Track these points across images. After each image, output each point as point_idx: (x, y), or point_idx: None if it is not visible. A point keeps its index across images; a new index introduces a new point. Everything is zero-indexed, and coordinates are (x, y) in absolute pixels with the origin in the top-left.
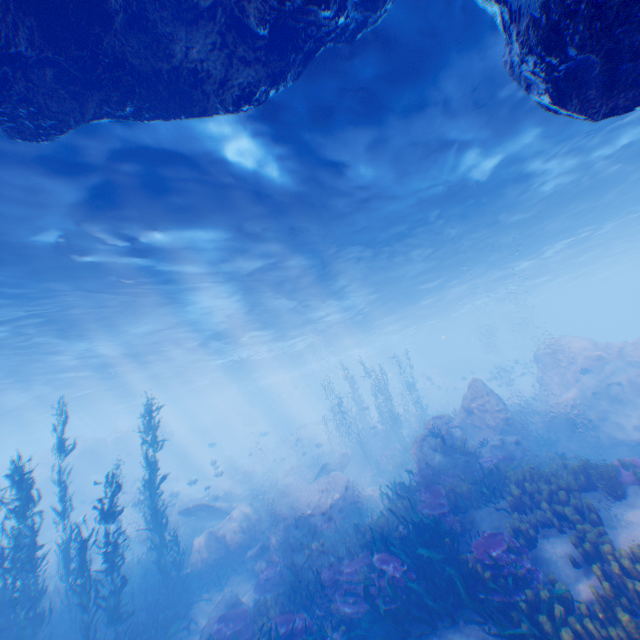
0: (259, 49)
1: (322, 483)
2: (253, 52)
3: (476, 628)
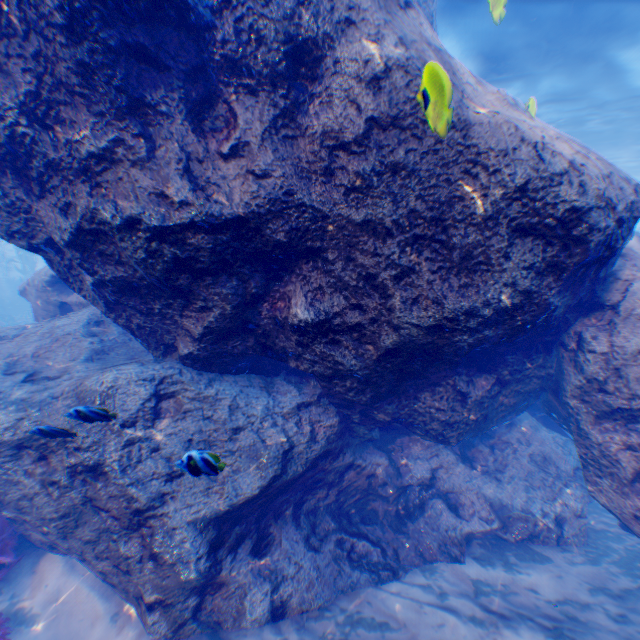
0: None
1: None
2: None
3: None
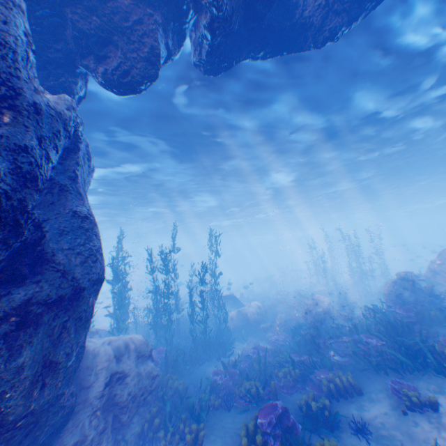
0: (346, 3)
1: (309, 299)
2: (342, 6)
3: (437, 382)
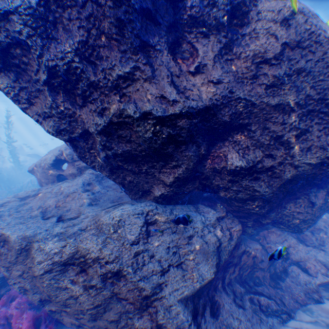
0: None
1: None
2: None
3: None
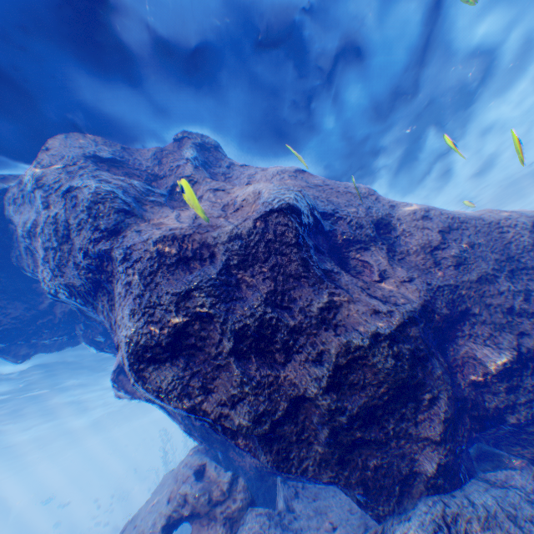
0: None
1: None
2: None
3: None
